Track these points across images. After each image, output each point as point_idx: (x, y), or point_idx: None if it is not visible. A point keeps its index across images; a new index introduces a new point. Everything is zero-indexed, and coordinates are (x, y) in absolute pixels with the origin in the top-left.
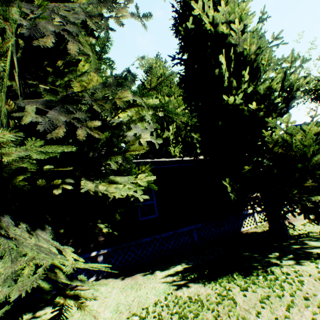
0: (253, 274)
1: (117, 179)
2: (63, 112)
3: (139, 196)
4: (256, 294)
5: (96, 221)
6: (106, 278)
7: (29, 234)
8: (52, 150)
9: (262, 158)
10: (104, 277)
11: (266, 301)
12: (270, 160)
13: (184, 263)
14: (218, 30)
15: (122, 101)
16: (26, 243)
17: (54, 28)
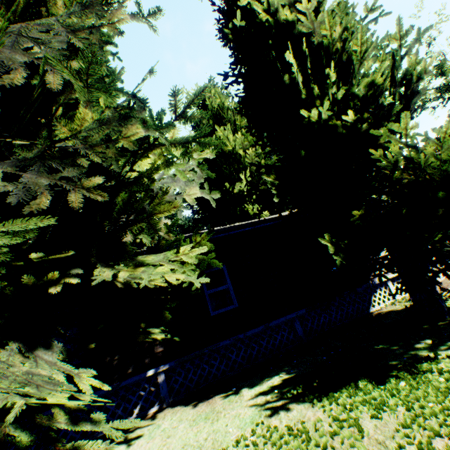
0: (390, 379)
1: (147, 259)
2: (45, 171)
3: (195, 281)
4: (396, 413)
5: (138, 325)
6: (172, 407)
7: (24, 357)
8: (19, 228)
9: (378, 193)
10: (170, 405)
11: (413, 425)
12: (391, 195)
13: (283, 372)
14: (279, 19)
15: (131, 141)
16: (8, 373)
17: (23, 57)
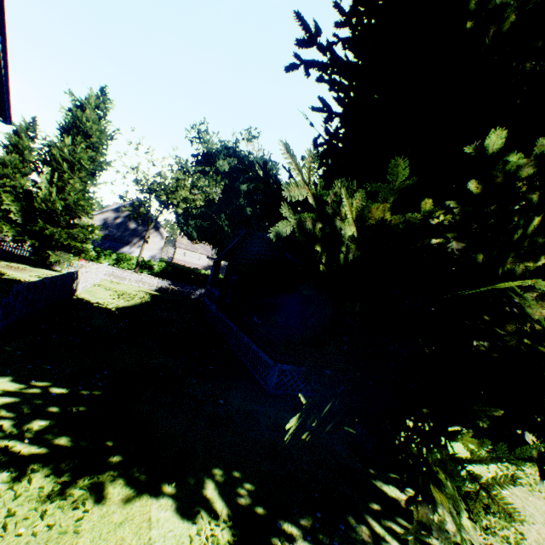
0: None
1: None
2: None
3: None
4: None
5: None
6: None
7: None
8: None
9: None
10: None
11: None
12: None
13: (459, 426)
14: None
15: None
16: None
17: None
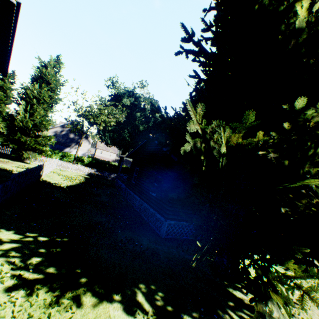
0: None
1: None
2: None
3: None
4: None
5: None
6: None
7: None
8: None
9: None
10: None
11: None
12: None
13: (267, 254)
14: None
15: None
16: None
17: None
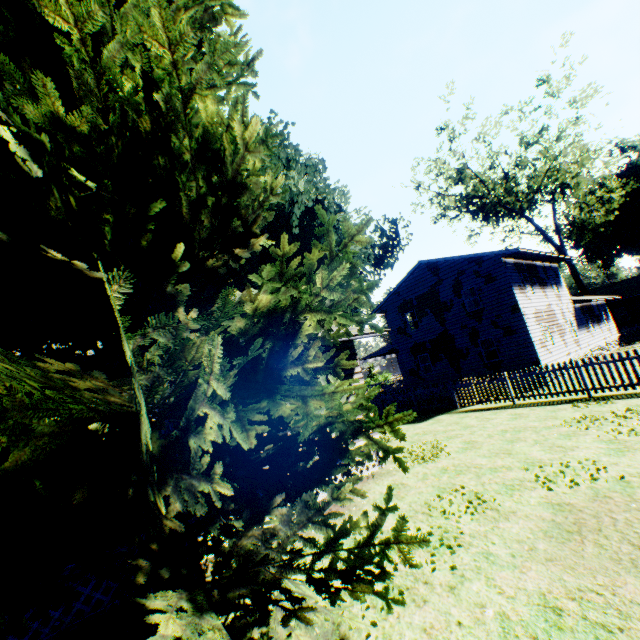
0: None
1: None
2: None
3: None
4: None
5: None
6: None
7: None
8: None
9: None
10: None
11: None
12: None
13: None
14: None
15: None
16: None
17: None
